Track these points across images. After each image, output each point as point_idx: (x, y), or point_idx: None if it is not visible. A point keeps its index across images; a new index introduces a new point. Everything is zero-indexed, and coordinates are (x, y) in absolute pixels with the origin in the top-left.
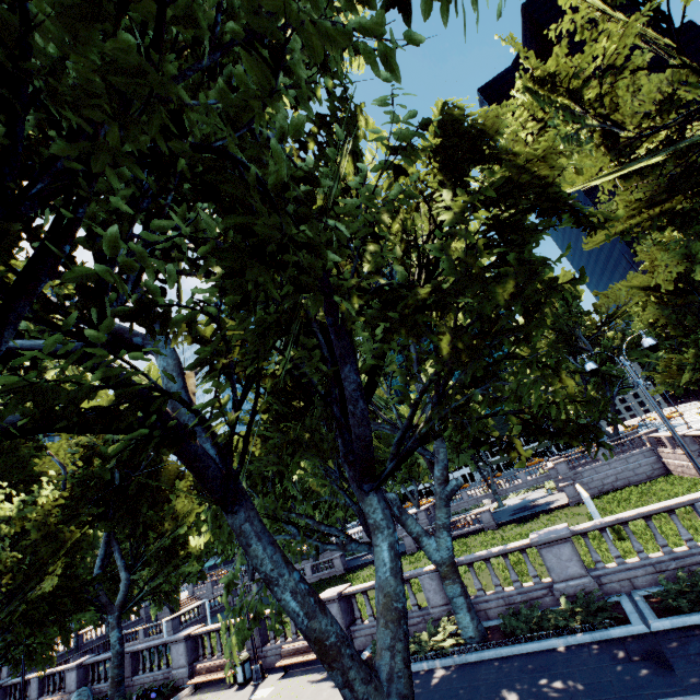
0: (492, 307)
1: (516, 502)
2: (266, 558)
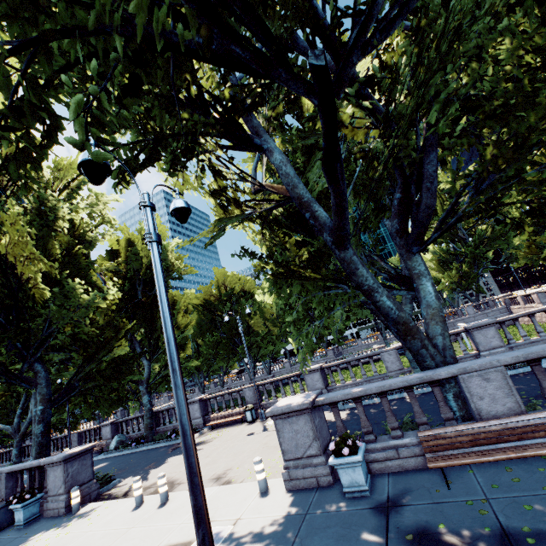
0: (525, 125)
1: None
2: (369, 277)
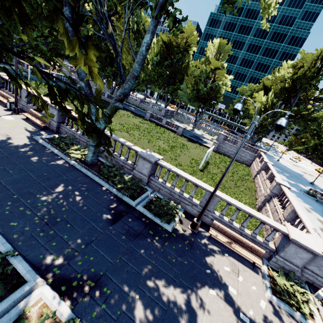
0: None
1: (199, 134)
2: None
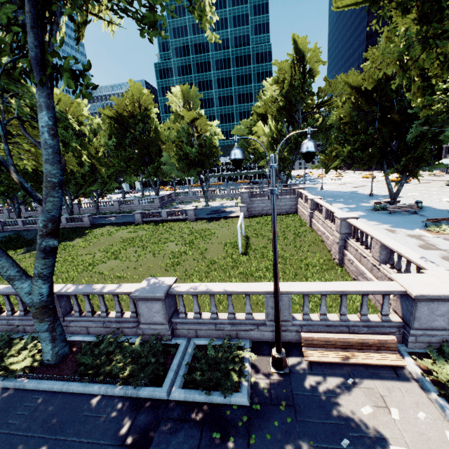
0: None
1: (217, 205)
2: None
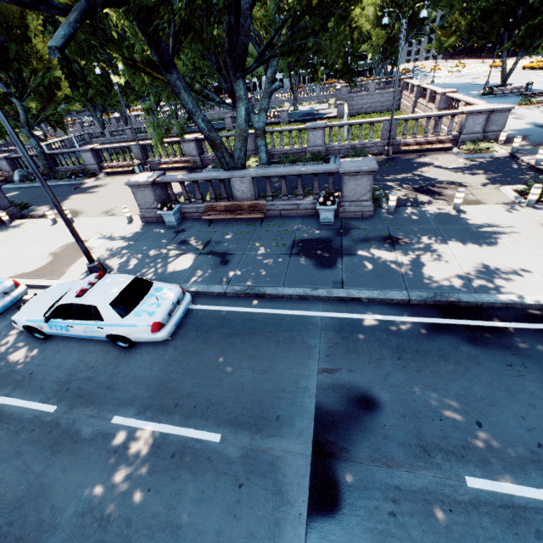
0: None
1: (306, 110)
2: (189, 102)
